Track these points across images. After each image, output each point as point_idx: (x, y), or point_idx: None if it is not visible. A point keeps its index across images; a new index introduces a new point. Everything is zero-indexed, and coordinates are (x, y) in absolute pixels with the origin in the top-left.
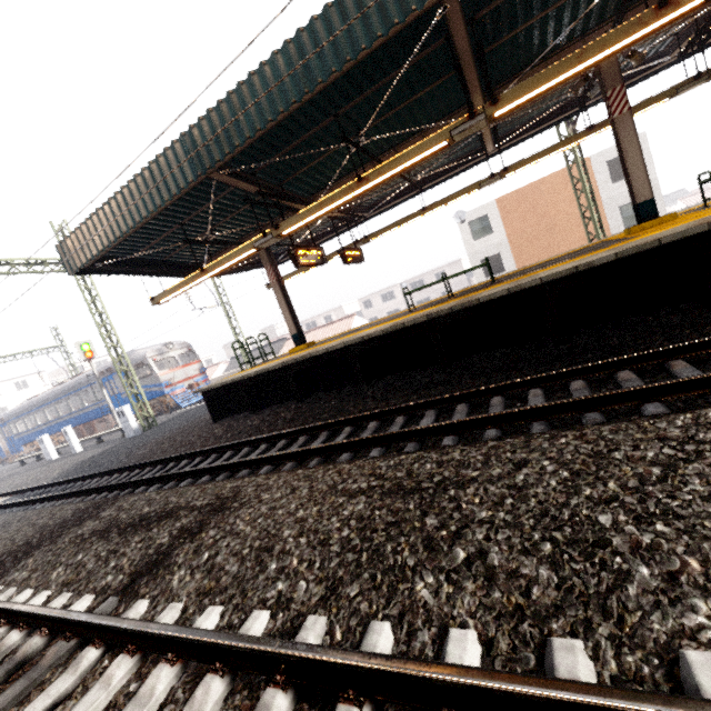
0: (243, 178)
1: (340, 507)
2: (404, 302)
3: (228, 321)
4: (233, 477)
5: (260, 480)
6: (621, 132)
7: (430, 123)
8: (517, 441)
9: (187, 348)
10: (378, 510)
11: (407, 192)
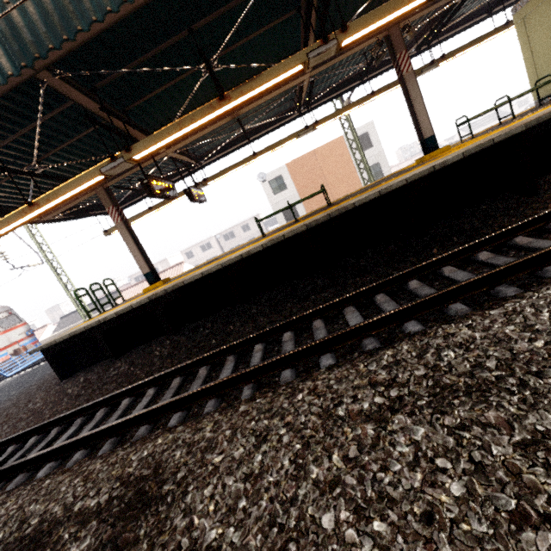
0: (81, 92)
1: (381, 441)
2: (220, 250)
3: (57, 278)
4: (125, 441)
5: (186, 435)
6: (409, 86)
7: (266, 68)
8: (527, 302)
9: (6, 312)
10: (460, 429)
11: (233, 144)
